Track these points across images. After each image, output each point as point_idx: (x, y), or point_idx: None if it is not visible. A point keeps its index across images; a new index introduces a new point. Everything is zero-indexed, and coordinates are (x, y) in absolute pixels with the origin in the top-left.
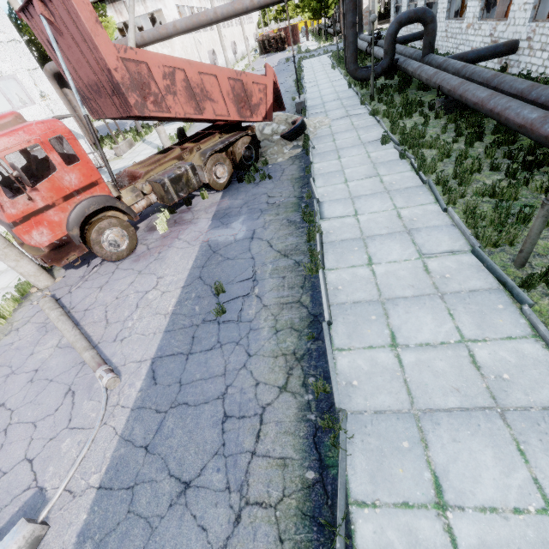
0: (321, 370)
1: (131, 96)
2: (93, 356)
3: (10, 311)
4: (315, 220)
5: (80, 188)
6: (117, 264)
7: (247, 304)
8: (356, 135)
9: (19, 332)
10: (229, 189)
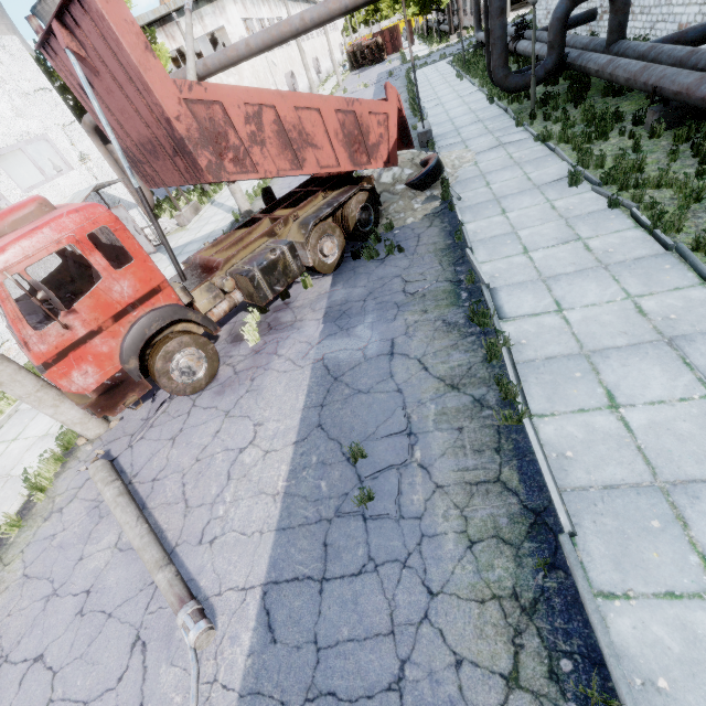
0: (579, 642)
1: (202, 155)
2: (170, 581)
3: (51, 478)
4: (492, 322)
5: (136, 299)
6: (194, 399)
7: (407, 482)
8: (521, 173)
9: (63, 515)
10: (341, 270)
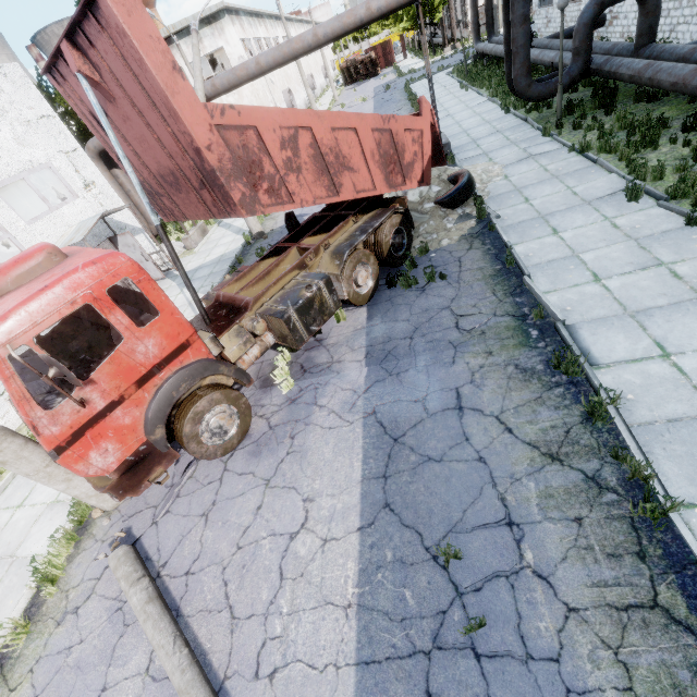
0: None
1: (234, 188)
2: None
3: (63, 564)
4: (585, 371)
5: (162, 359)
6: (225, 461)
7: (524, 600)
8: (564, 187)
9: (79, 619)
10: (376, 300)
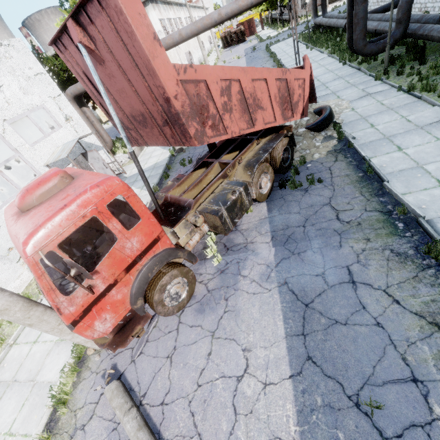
0: None
1: (191, 125)
2: None
3: (70, 390)
4: None
5: (141, 251)
6: (178, 315)
7: None
8: (399, 116)
9: (86, 434)
10: (272, 197)
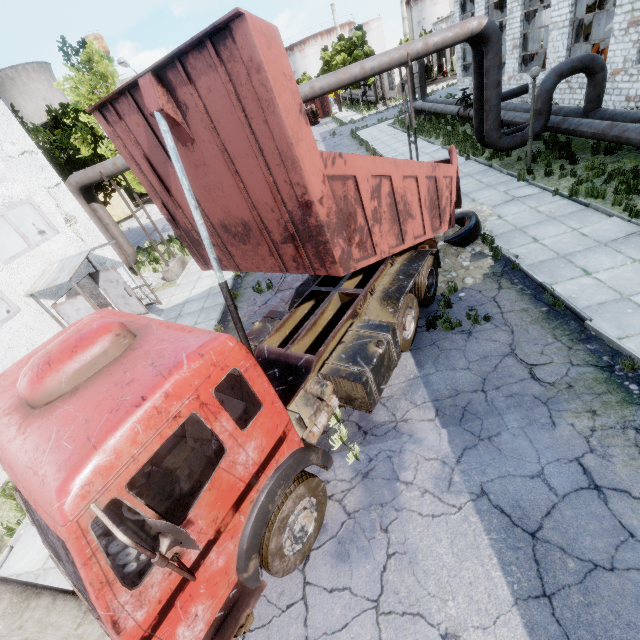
0: None
1: (336, 244)
2: None
3: None
4: None
5: (259, 464)
6: (300, 567)
7: None
8: (568, 228)
9: None
10: (417, 344)
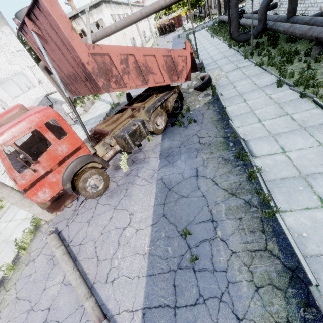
0: None
1: (99, 80)
2: (92, 307)
3: (28, 242)
4: (249, 159)
5: (69, 154)
6: (97, 199)
7: (215, 249)
8: (251, 81)
9: (35, 263)
10: (166, 132)
